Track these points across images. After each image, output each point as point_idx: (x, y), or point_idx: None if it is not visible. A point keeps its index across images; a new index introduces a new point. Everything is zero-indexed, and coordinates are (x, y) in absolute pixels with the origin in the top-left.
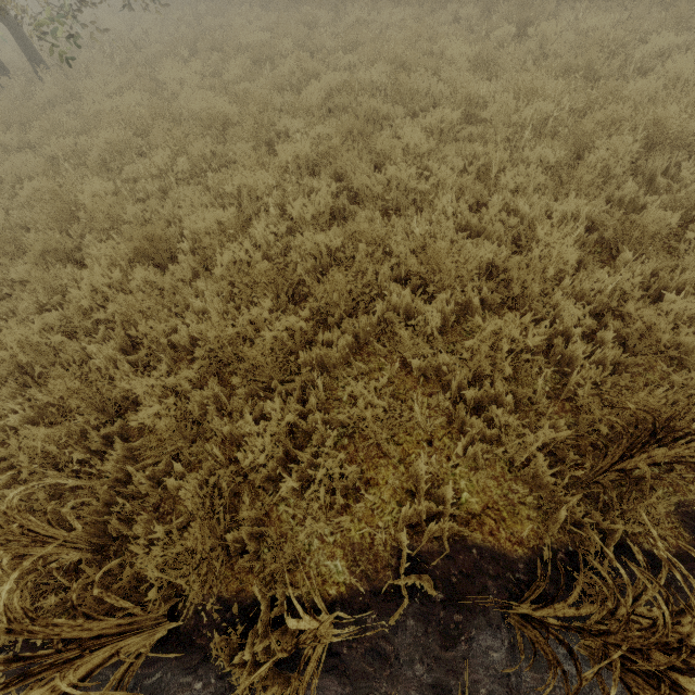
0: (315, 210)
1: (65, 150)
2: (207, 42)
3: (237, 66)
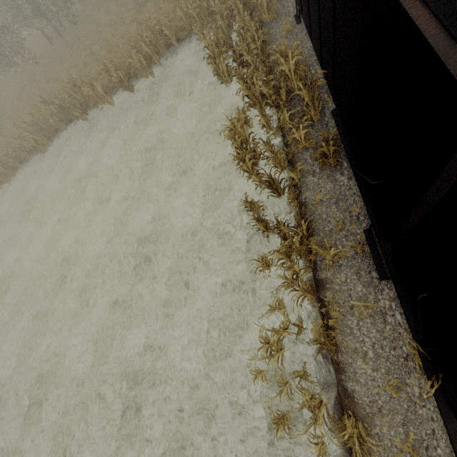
0: (133, 29)
1: (84, 46)
2: (101, 1)
3: (112, 5)
